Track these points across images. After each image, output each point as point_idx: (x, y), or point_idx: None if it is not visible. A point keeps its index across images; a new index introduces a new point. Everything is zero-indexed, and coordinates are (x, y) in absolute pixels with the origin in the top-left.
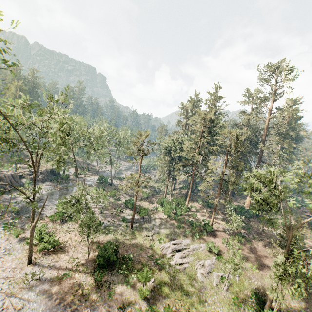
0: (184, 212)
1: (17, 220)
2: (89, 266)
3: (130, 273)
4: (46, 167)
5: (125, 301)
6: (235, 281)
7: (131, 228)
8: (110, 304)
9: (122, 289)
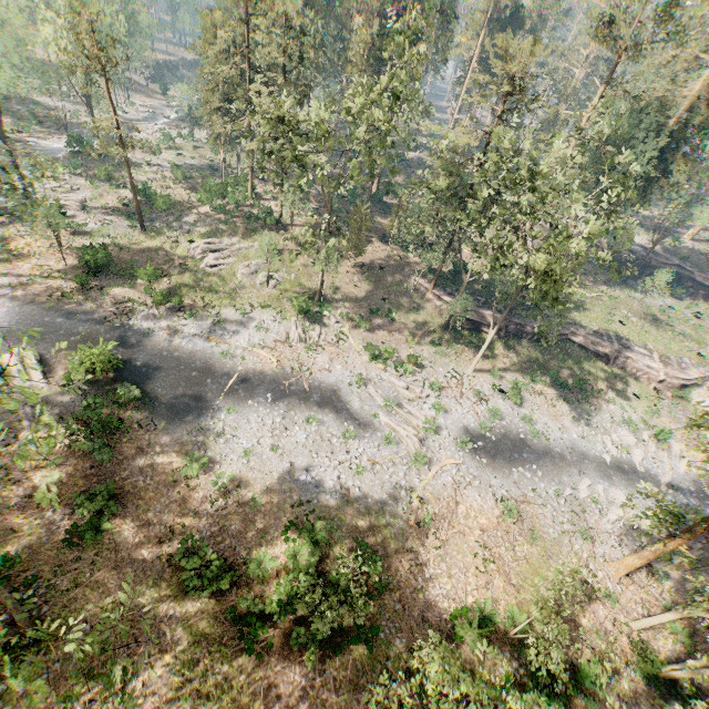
0: (243, 200)
1: None
2: (69, 273)
3: (136, 278)
4: None
5: (126, 300)
6: (289, 279)
7: (143, 230)
8: (105, 302)
9: (122, 291)
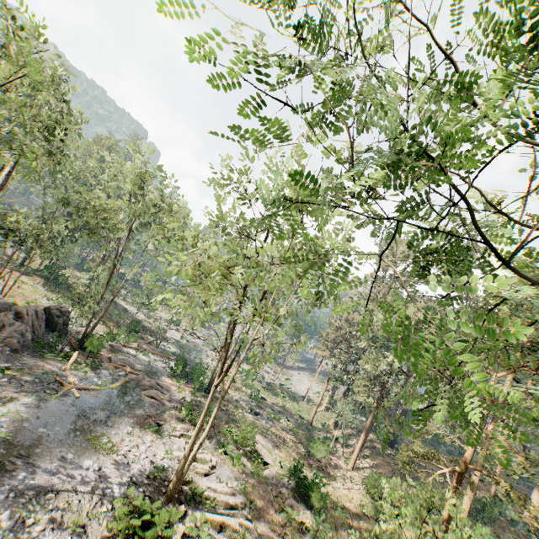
0: None
1: None
2: None
3: None
4: (21, 294)
5: None
6: None
7: None
8: None
9: None
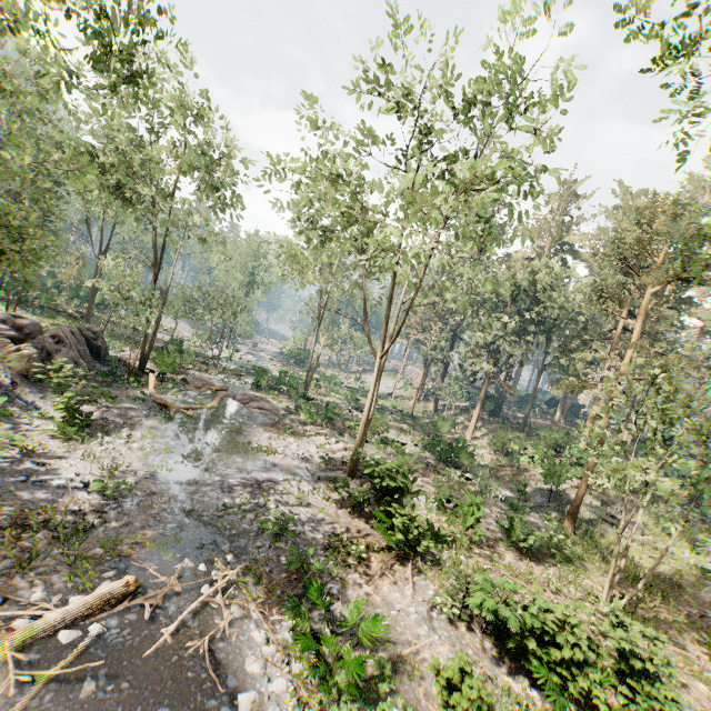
0: None
1: (263, 595)
2: None
3: None
4: None
5: None
6: None
7: (573, 529)
8: None
9: None
